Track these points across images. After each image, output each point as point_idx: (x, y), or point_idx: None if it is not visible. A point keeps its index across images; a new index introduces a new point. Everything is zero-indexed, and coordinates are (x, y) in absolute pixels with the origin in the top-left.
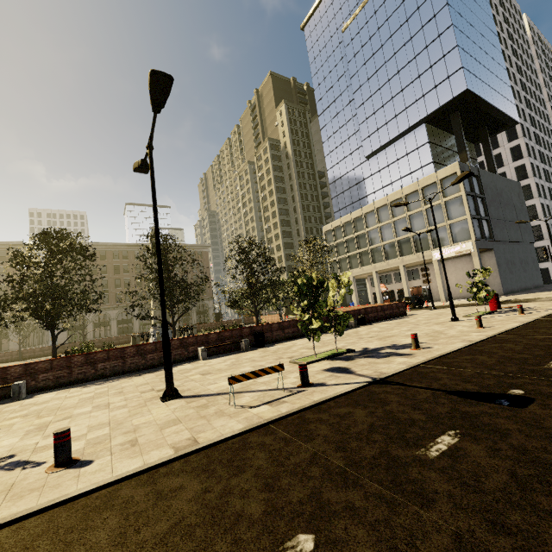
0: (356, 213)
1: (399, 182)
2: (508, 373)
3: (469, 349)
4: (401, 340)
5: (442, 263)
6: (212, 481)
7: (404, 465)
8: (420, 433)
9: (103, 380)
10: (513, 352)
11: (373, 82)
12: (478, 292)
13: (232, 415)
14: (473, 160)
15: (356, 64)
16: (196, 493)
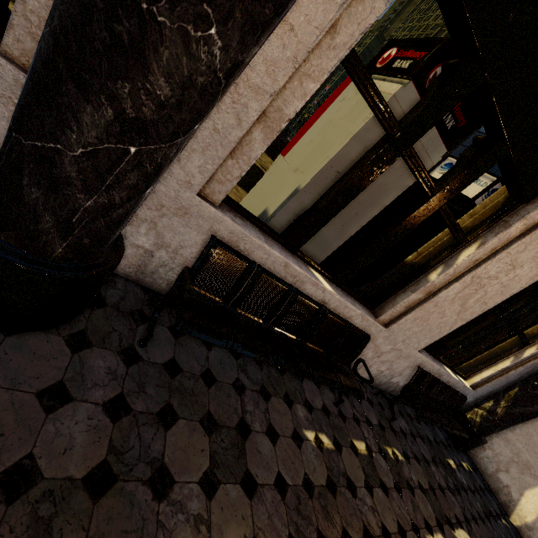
0: None
1: None
2: None
3: None
4: None
5: None
6: None
7: None
8: None
9: None
10: None
11: None
12: None
13: None
14: None
15: None
16: None
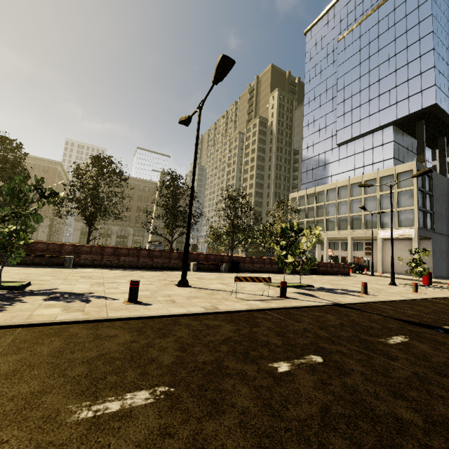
0: (320, 188)
1: (361, 169)
2: (442, 318)
3: (408, 302)
4: (350, 287)
5: (391, 237)
6: (240, 327)
7: (371, 343)
8: (379, 332)
9: (123, 269)
10: (445, 309)
11: (355, 85)
12: (416, 267)
13: (235, 301)
14: (428, 163)
15: (344, 68)
16: (232, 329)
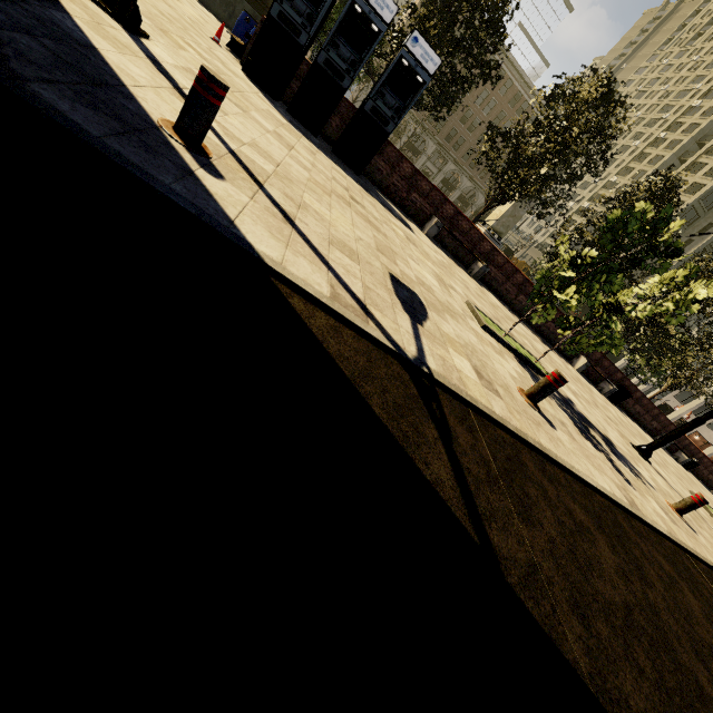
0: None
1: None
2: None
3: None
4: None
5: None
6: None
7: None
8: None
9: (515, 314)
10: None
11: None
12: None
13: None
14: None
15: None
16: None
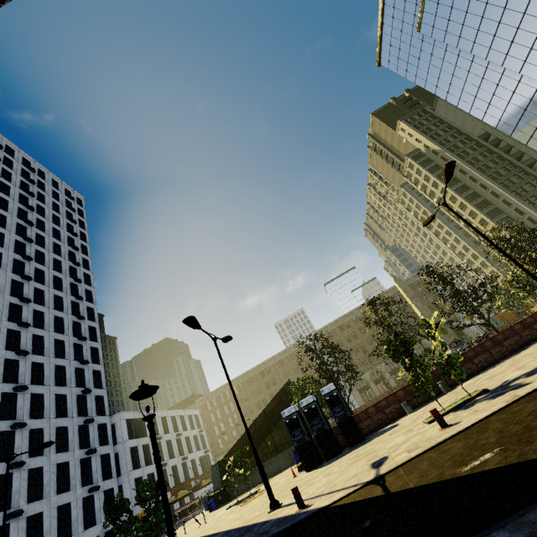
0: None
1: None
2: None
3: None
4: None
5: None
6: None
7: None
8: None
9: (488, 368)
10: None
11: (485, 27)
12: None
13: None
14: None
15: (453, 34)
16: None
